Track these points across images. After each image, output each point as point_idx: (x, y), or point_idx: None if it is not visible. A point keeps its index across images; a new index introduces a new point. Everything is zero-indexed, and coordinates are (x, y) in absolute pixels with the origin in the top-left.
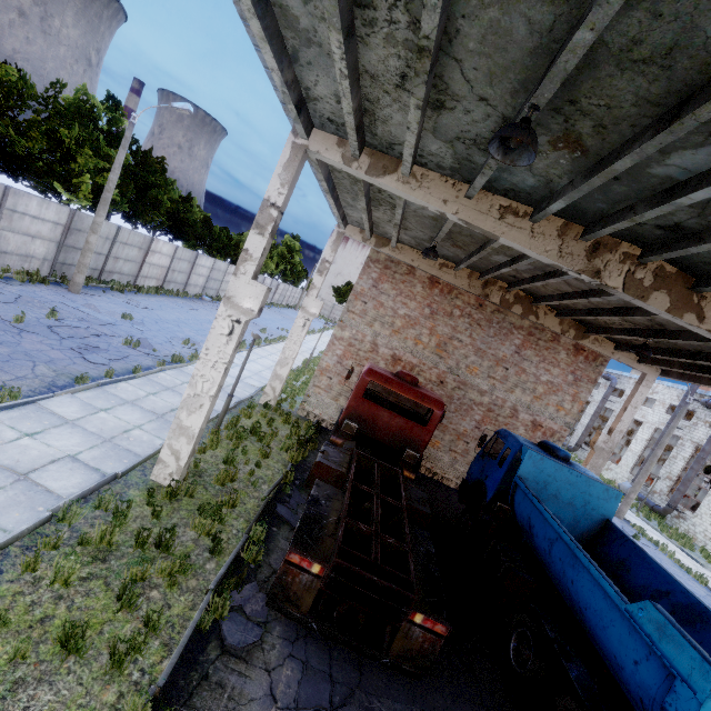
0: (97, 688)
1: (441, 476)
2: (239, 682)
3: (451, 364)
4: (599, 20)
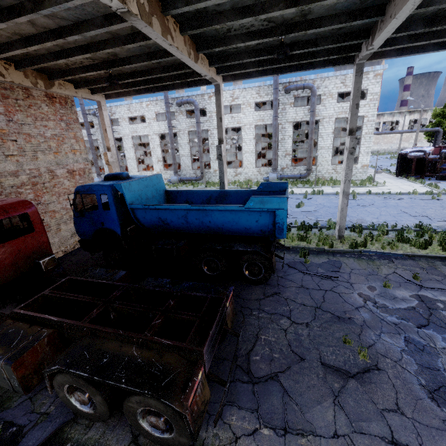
0: None
1: None
2: None
3: None
4: None
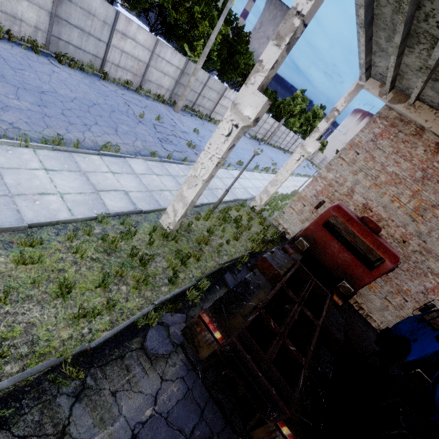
0: (62, 324)
1: (367, 313)
2: (140, 374)
3: (422, 230)
4: None
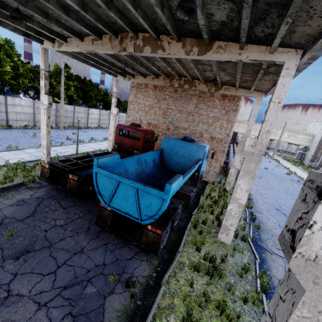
0: None
1: None
2: (25, 192)
3: (170, 120)
4: None
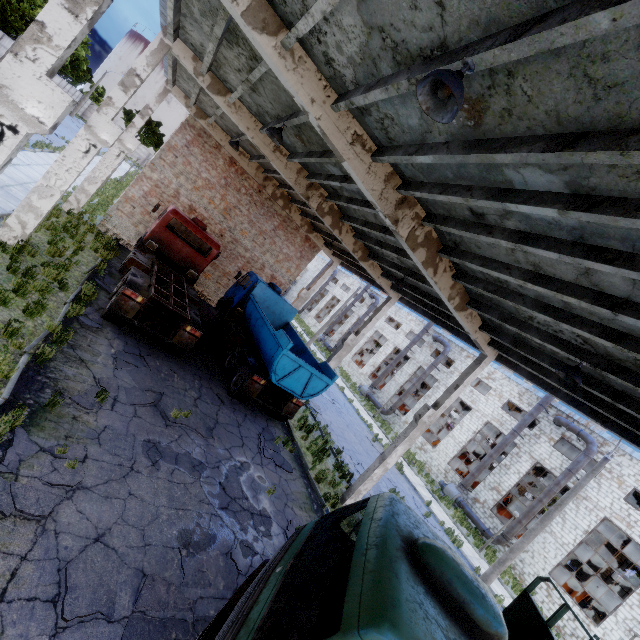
0: (22, 320)
1: (207, 297)
2: (94, 338)
3: (231, 225)
4: (299, 121)
